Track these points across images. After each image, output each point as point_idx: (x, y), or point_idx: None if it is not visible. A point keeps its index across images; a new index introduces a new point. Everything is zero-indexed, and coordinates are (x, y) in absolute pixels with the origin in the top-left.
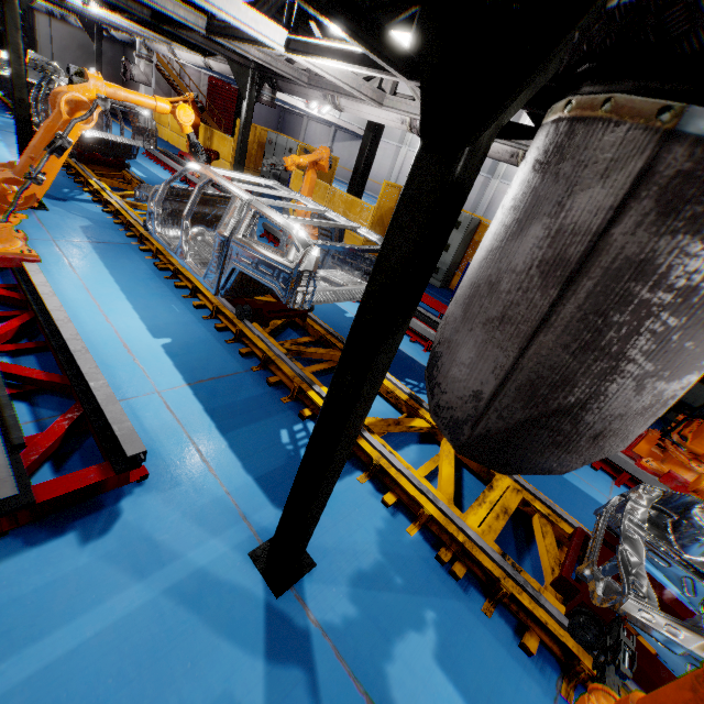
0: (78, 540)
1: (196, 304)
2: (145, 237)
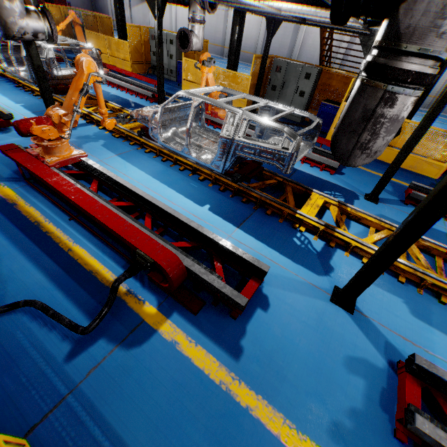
0: (2, 134)
1: (34, 94)
2: (7, 76)
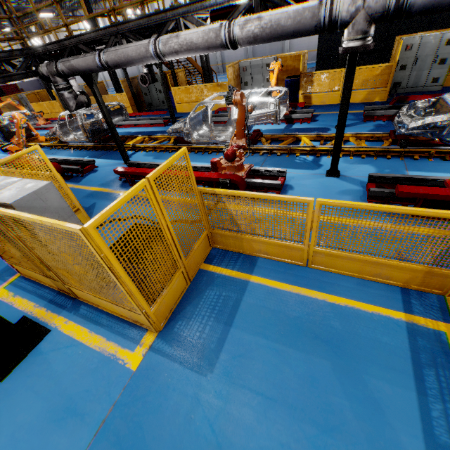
0: None
1: None
2: None
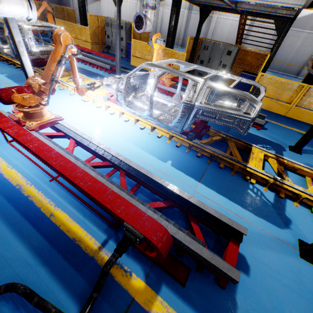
0: None
1: (16, 67)
2: None
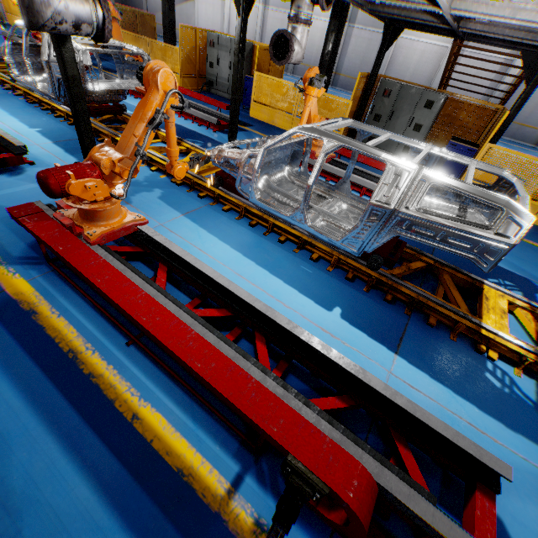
0: (10, 176)
1: (54, 115)
2: (17, 87)
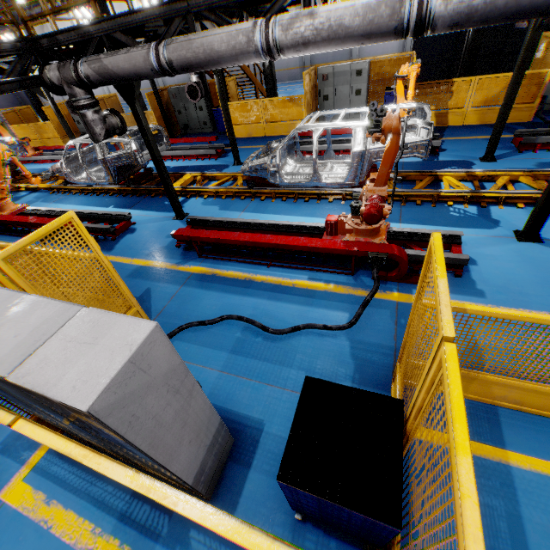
0: None
1: None
2: None
